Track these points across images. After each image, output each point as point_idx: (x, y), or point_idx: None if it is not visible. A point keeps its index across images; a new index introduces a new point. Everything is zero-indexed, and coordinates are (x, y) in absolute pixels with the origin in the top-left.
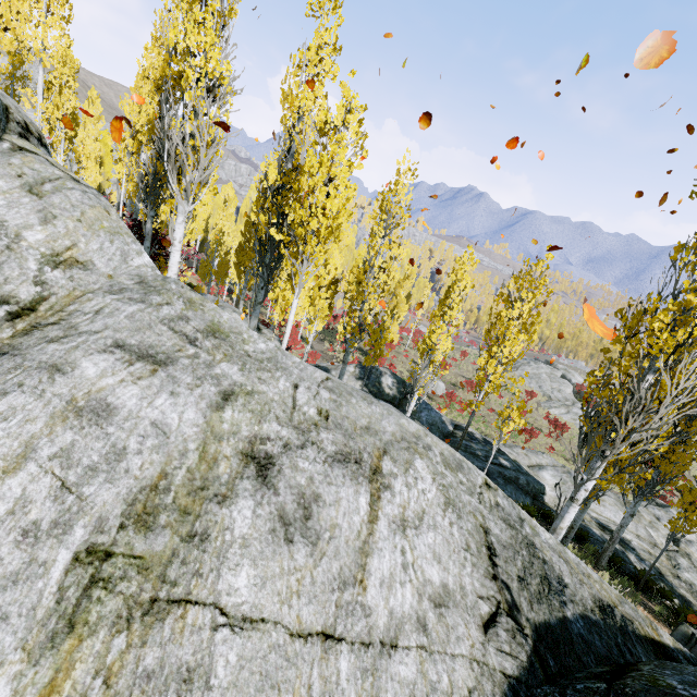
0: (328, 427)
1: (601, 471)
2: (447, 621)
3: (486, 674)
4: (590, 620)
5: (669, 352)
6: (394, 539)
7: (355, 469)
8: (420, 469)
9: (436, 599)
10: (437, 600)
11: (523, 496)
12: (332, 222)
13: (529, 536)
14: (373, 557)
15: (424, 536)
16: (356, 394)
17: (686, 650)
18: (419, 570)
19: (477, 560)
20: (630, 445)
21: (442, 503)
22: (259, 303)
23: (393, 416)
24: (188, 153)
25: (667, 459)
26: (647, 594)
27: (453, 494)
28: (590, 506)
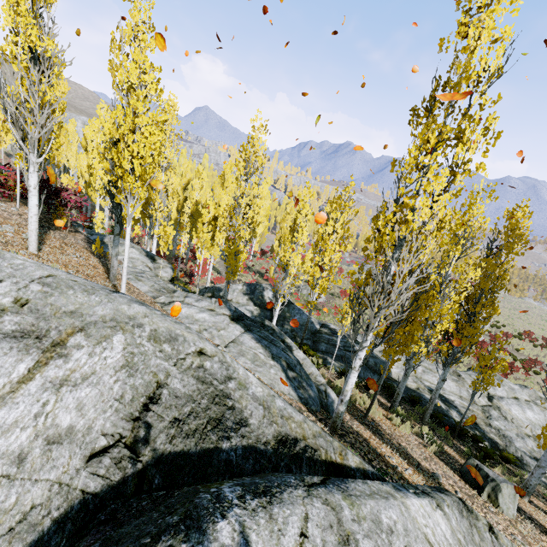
0: (19, 312)
1: (369, 342)
2: (51, 454)
3: (63, 493)
4: (256, 449)
5: (394, 244)
6: (41, 395)
7: (31, 343)
8: (116, 342)
9: (53, 438)
10: (53, 439)
11: (371, 374)
12: (144, 162)
13: (228, 390)
14: (2, 409)
15: (78, 391)
16: (78, 287)
17: (370, 469)
18: (52, 417)
19: (124, 407)
20: (431, 326)
21: (119, 366)
22: (117, 234)
23: (113, 303)
24: (25, 113)
25: (460, 334)
26: (462, 439)
27: (139, 359)
28: (425, 378)
